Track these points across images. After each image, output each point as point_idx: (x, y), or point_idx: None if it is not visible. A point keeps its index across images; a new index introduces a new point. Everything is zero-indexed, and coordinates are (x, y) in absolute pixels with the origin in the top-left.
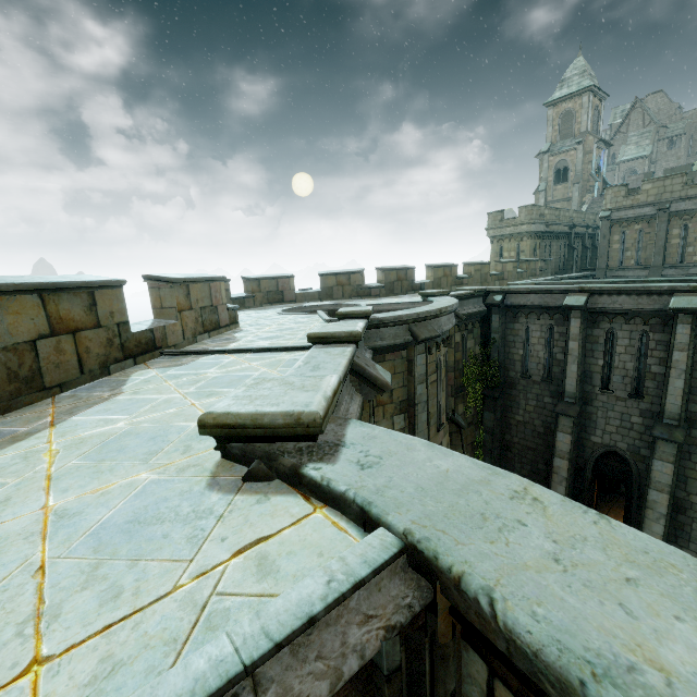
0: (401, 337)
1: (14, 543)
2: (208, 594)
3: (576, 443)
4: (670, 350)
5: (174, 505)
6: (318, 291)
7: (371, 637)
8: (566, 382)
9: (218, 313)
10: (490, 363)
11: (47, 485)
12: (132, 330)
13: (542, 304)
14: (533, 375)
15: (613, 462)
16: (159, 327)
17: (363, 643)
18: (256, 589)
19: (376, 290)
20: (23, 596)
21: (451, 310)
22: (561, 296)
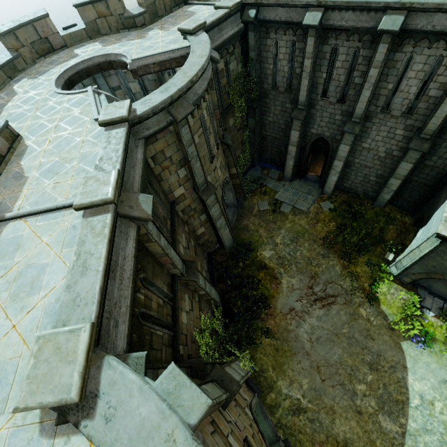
0: (163, 120)
1: None
2: None
3: (302, 135)
4: (369, 67)
5: None
6: (83, 28)
7: None
8: (300, 94)
9: None
10: (250, 79)
11: None
12: None
13: (288, 20)
14: (279, 87)
15: (321, 143)
16: None
17: None
18: None
19: (139, 18)
20: None
21: (203, 71)
22: (303, 11)
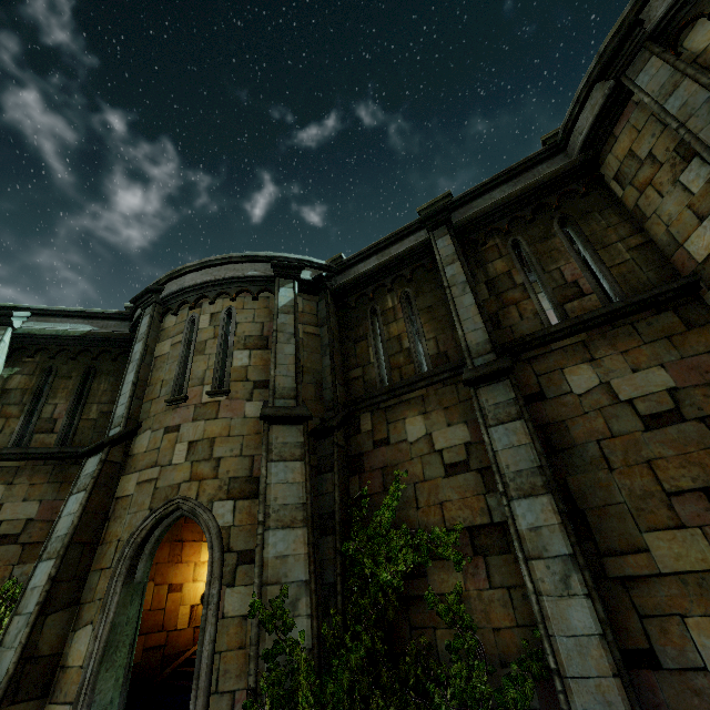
0: (600, 100)
1: None
2: None
3: None
4: None
5: None
6: None
7: None
8: None
9: None
10: None
11: None
12: None
13: None
14: None
15: None
16: None
17: None
18: None
19: None
20: None
21: None
22: None
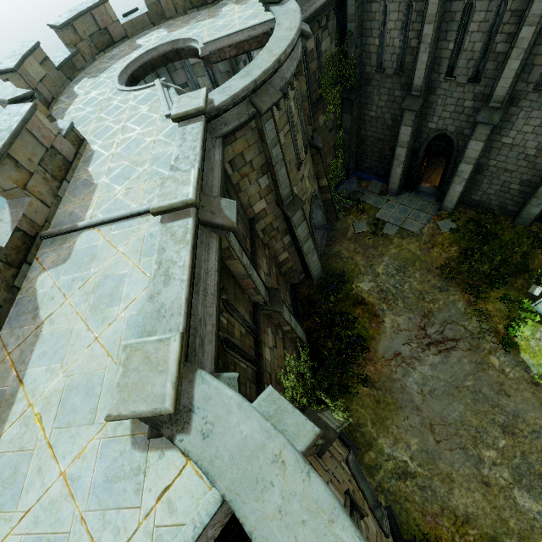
0: (244, 113)
1: (63, 504)
2: (152, 527)
3: (416, 132)
4: (520, 25)
5: (121, 465)
6: (145, 12)
7: (217, 531)
8: (415, 75)
9: (58, 151)
10: (347, 61)
11: (52, 453)
12: (2, 241)
13: None
14: (387, 68)
15: (441, 142)
16: (20, 220)
17: (214, 535)
18: (170, 522)
19: None
20: (84, 536)
21: (292, 47)
22: None
